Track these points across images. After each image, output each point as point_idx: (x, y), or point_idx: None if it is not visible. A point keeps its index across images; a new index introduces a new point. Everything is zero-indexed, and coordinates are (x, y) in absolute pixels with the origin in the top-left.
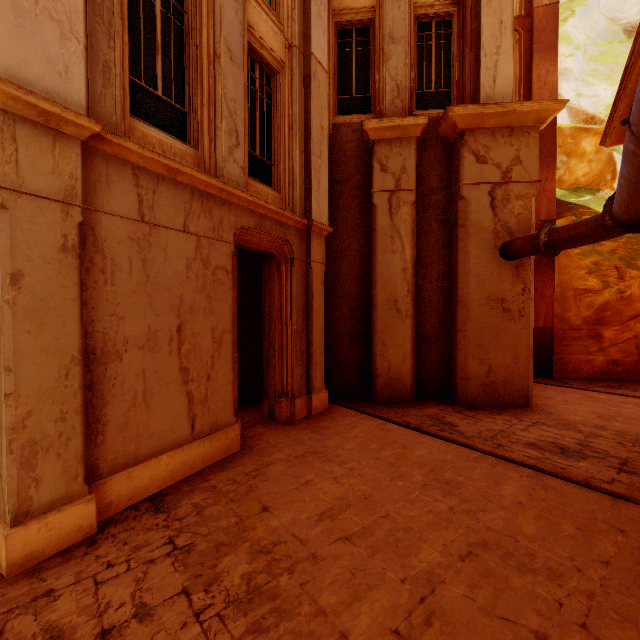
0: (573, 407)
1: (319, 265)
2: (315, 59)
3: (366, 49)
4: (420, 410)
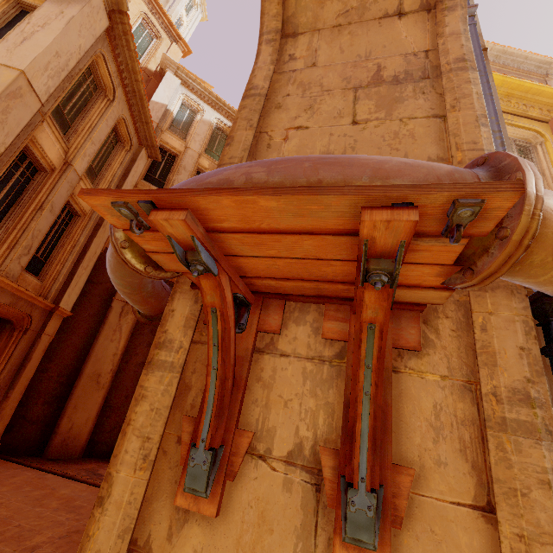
0: None
1: (49, 337)
2: None
3: None
4: (82, 465)
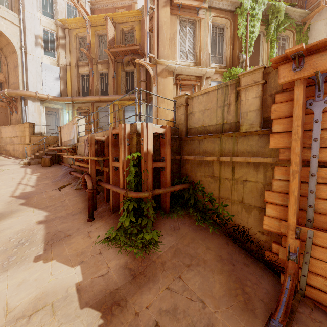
0: None
1: None
2: None
3: None
4: None
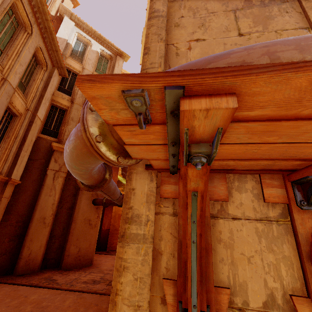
0: (107, 263)
1: (6, 199)
2: (38, 117)
3: (62, 116)
4: (41, 275)
